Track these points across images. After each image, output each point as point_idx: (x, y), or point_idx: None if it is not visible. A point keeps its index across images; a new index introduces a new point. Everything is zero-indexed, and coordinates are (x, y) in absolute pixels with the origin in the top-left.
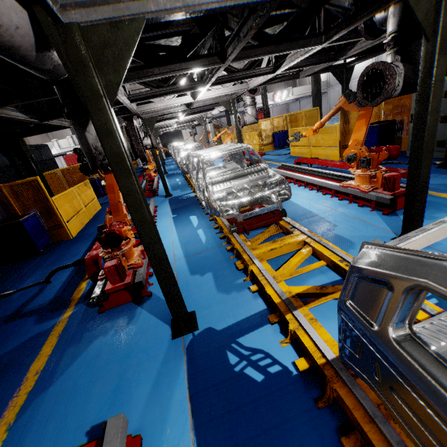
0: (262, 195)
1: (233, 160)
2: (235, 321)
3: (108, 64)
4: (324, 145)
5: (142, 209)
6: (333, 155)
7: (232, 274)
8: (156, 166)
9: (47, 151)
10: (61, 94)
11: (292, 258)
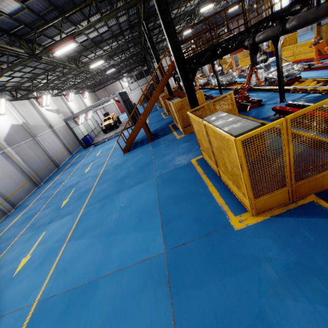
0: (294, 70)
1: (260, 68)
2: (298, 97)
3: (281, 38)
4: (304, 53)
5: (282, 68)
6: (310, 57)
7: (288, 94)
8: (217, 81)
9: (127, 95)
10: (252, 48)
11: (310, 84)
